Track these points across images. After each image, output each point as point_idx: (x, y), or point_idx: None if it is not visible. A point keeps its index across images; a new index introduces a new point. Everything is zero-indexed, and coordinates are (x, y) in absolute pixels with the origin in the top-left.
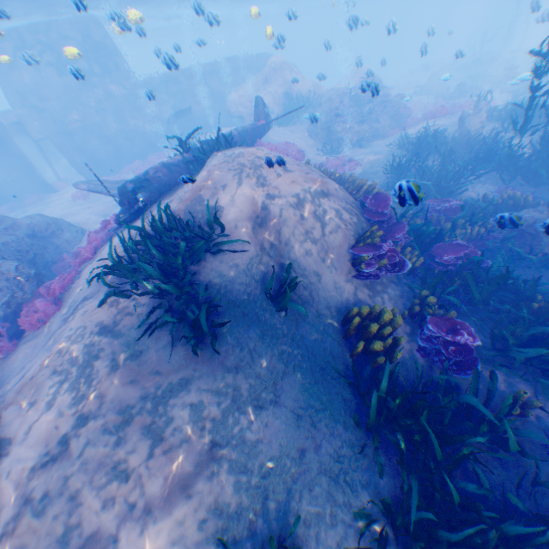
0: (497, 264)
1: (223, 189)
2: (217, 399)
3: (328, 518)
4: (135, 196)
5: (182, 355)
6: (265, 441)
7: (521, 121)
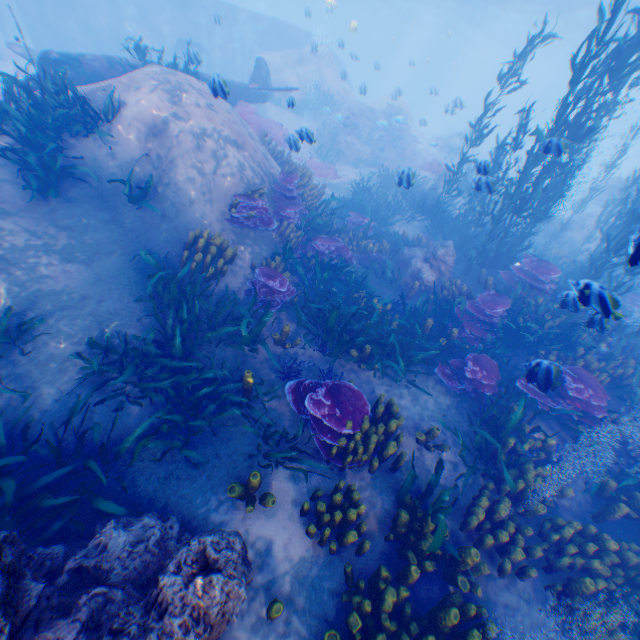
0: (361, 270)
1: (137, 91)
2: (30, 237)
3: (78, 340)
4: (56, 67)
5: (16, 196)
6: (57, 280)
7: (449, 180)
